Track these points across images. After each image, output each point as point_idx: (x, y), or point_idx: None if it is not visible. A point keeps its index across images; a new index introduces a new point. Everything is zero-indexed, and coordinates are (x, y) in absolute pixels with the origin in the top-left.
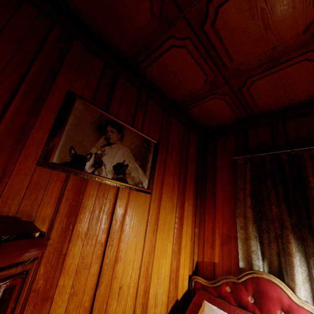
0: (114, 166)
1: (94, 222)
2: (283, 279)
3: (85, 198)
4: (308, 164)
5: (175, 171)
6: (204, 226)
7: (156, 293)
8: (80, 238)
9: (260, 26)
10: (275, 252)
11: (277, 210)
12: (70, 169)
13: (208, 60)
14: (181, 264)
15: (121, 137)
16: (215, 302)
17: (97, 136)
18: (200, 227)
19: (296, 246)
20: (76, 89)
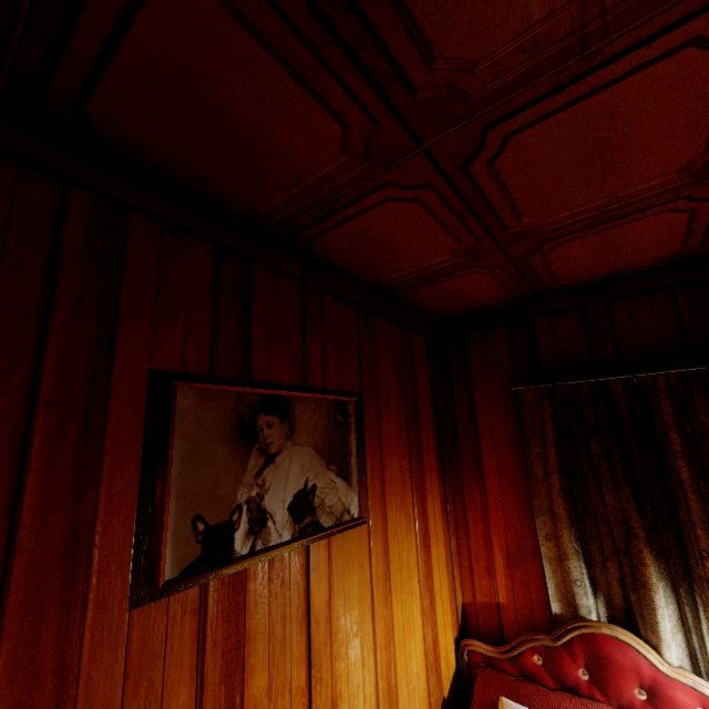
0: (289, 507)
1: (279, 654)
2: (635, 627)
3: (250, 616)
4: (665, 406)
5: (400, 442)
6: (468, 532)
7: None
8: (260, 708)
9: (594, 164)
10: (617, 579)
11: (616, 503)
12: (206, 574)
13: (468, 218)
14: (440, 628)
15: (289, 427)
16: (520, 693)
17: (241, 455)
18: (459, 534)
19: (657, 570)
20: (167, 358)
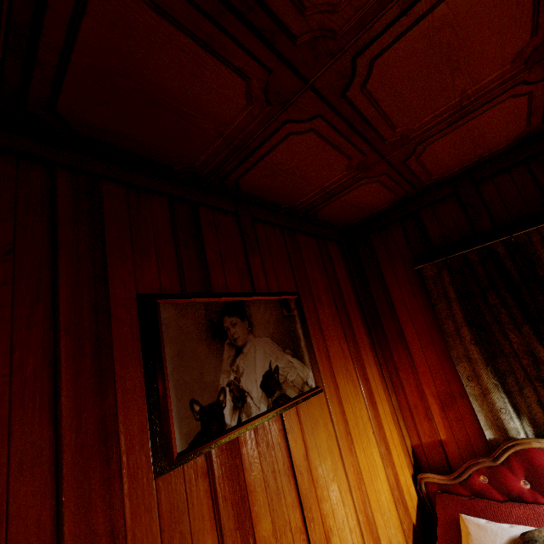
0: (261, 385)
1: (276, 502)
2: None
3: (247, 474)
4: (543, 254)
5: (335, 326)
6: (403, 389)
7: (389, 539)
8: None
9: (444, 69)
10: (535, 401)
11: (519, 339)
12: (208, 444)
13: (354, 137)
14: (398, 468)
15: (249, 324)
16: (475, 509)
17: (217, 350)
18: (397, 391)
19: None
20: (148, 284)
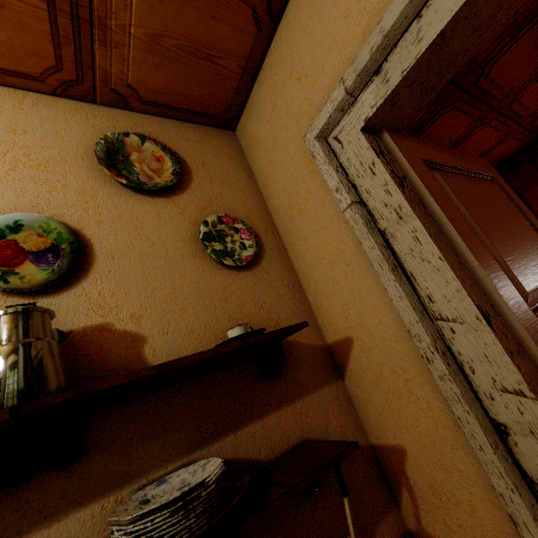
0: None
1: None
2: None
3: None
4: None
5: None
6: None
7: None
8: None
9: None
10: None
11: None
12: None
13: (507, 122)
14: None
15: None
16: None
17: None
18: None
19: None
20: None
